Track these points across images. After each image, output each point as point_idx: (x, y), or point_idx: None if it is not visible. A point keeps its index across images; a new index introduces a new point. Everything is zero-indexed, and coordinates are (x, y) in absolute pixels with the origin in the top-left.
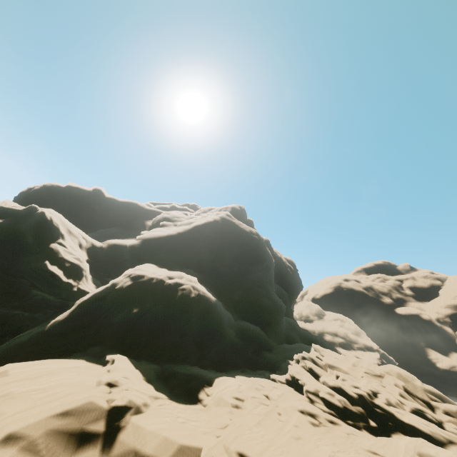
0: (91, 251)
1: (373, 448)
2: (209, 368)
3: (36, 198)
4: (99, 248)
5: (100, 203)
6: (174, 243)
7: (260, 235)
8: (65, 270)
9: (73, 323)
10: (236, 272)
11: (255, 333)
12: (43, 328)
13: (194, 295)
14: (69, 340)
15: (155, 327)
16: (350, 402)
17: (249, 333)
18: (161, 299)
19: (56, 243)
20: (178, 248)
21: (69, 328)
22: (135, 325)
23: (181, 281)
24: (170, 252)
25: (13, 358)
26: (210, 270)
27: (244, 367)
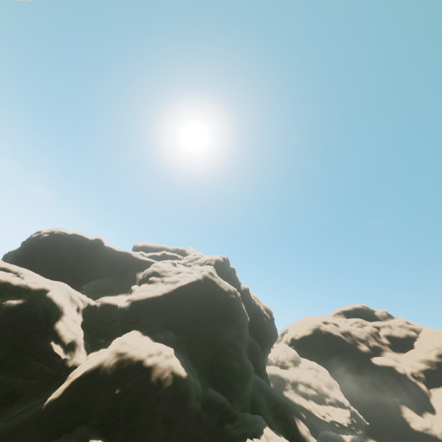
0: (86, 310)
1: None
2: None
3: (44, 244)
4: (93, 306)
5: (99, 251)
6: (159, 304)
7: (237, 293)
8: (64, 347)
9: (65, 401)
10: (212, 332)
11: (220, 403)
12: (41, 407)
13: (168, 374)
14: (60, 419)
15: (132, 408)
16: None
17: (215, 404)
18: (140, 379)
19: (61, 319)
20: (162, 308)
21: (61, 406)
22: (115, 406)
23: (159, 358)
24: (154, 314)
25: (15, 437)
26: (188, 330)
27: (206, 441)
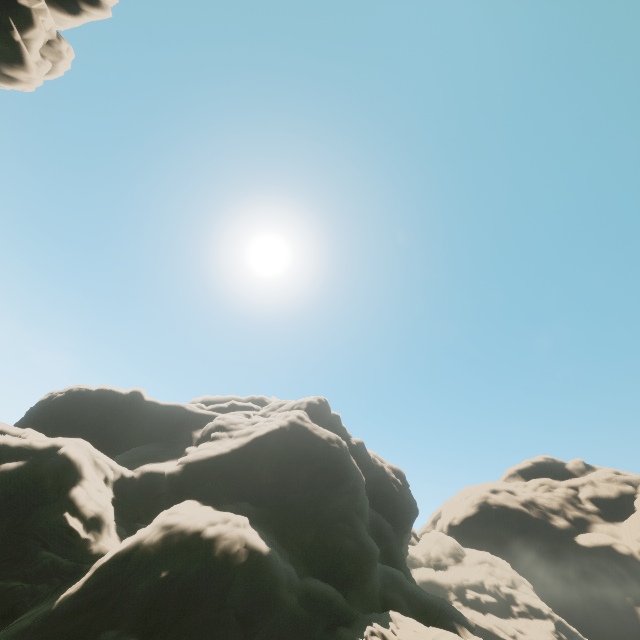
0: (119, 484)
1: None
2: None
3: (58, 408)
4: (130, 479)
5: (137, 409)
6: (226, 465)
7: (342, 441)
8: (85, 522)
9: (86, 597)
10: (309, 500)
11: (327, 596)
12: (50, 607)
13: (240, 547)
14: (79, 623)
15: (186, 597)
16: None
17: (319, 598)
18: (198, 555)
19: (80, 485)
20: (232, 470)
21: (81, 605)
22: (161, 595)
23: (225, 527)
24: (219, 479)
25: None
26: (273, 501)
27: None
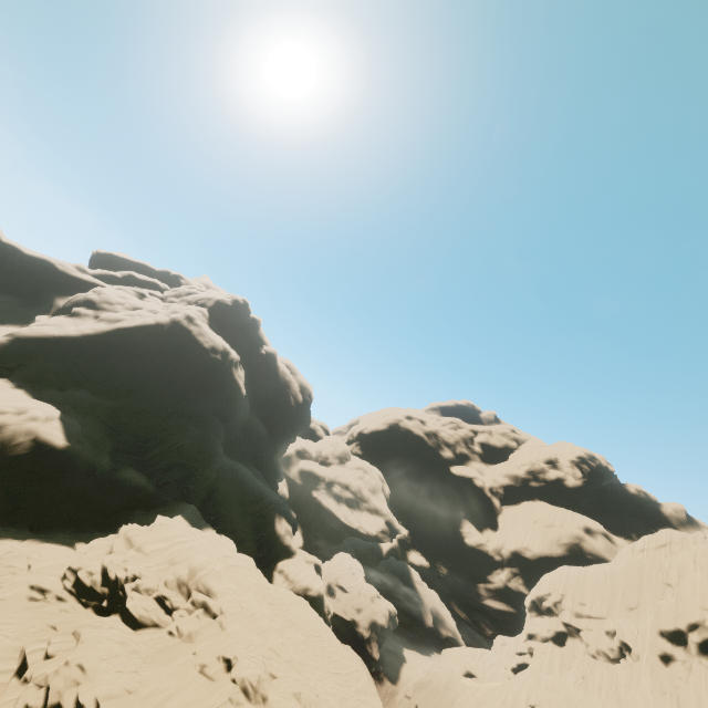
0: None
1: (57, 624)
2: (25, 523)
3: None
4: None
5: None
6: (73, 349)
7: (231, 354)
8: None
9: None
10: (165, 401)
11: (135, 486)
12: None
13: (24, 440)
14: None
15: None
16: (104, 583)
17: (126, 486)
18: None
19: None
20: (79, 356)
21: None
22: None
23: (15, 419)
24: (55, 362)
25: None
26: (124, 393)
27: (93, 525)
